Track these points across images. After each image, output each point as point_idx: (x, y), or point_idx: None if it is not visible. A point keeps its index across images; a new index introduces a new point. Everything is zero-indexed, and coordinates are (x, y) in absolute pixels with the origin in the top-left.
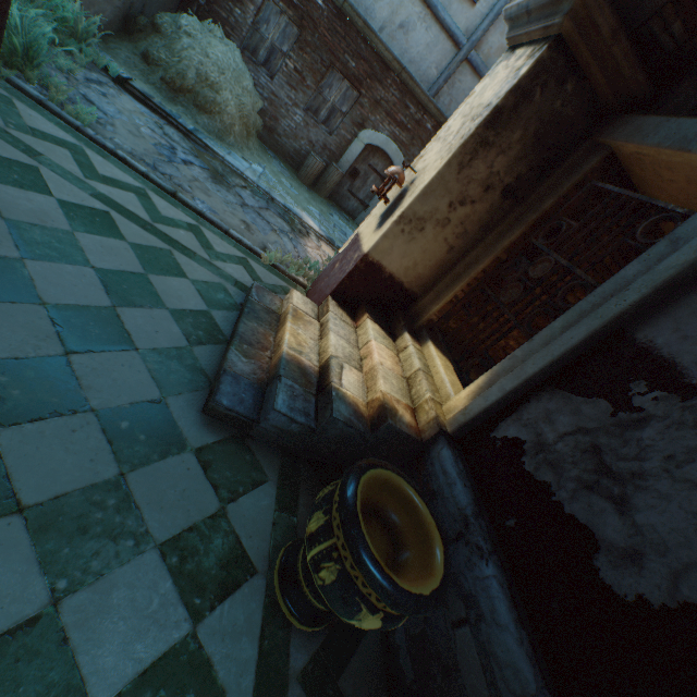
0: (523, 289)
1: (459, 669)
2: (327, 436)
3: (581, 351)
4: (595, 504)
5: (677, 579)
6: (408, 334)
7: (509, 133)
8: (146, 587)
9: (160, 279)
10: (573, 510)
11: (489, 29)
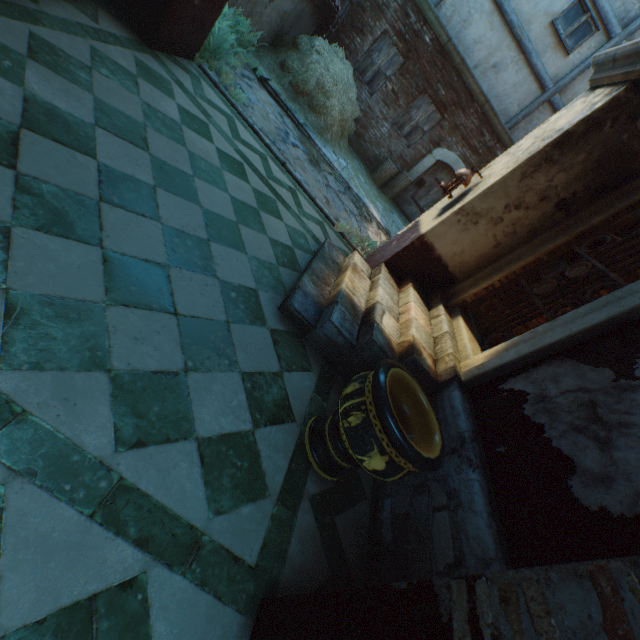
0: (556, 285)
1: (432, 538)
2: (362, 355)
3: (597, 332)
4: (580, 442)
5: (639, 498)
6: (443, 307)
7: (573, 155)
8: (231, 391)
9: (266, 216)
10: (559, 444)
11: (577, 78)
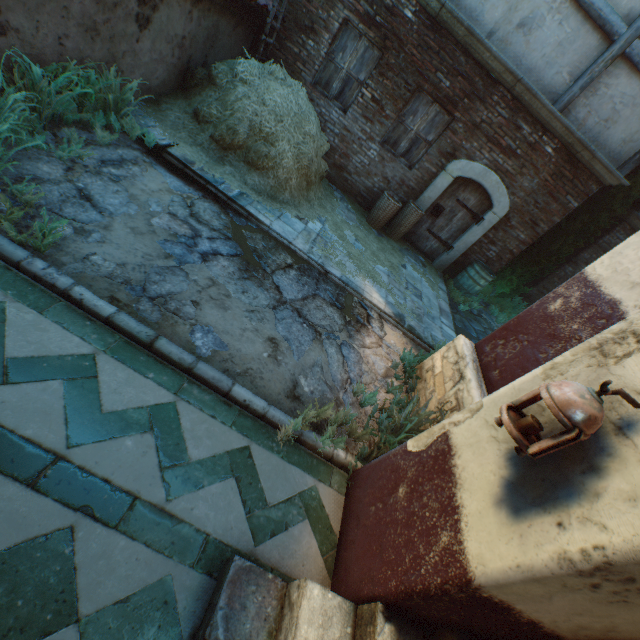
0: None
1: None
2: None
3: None
4: None
5: None
6: None
7: None
8: None
9: None
10: None
11: None
